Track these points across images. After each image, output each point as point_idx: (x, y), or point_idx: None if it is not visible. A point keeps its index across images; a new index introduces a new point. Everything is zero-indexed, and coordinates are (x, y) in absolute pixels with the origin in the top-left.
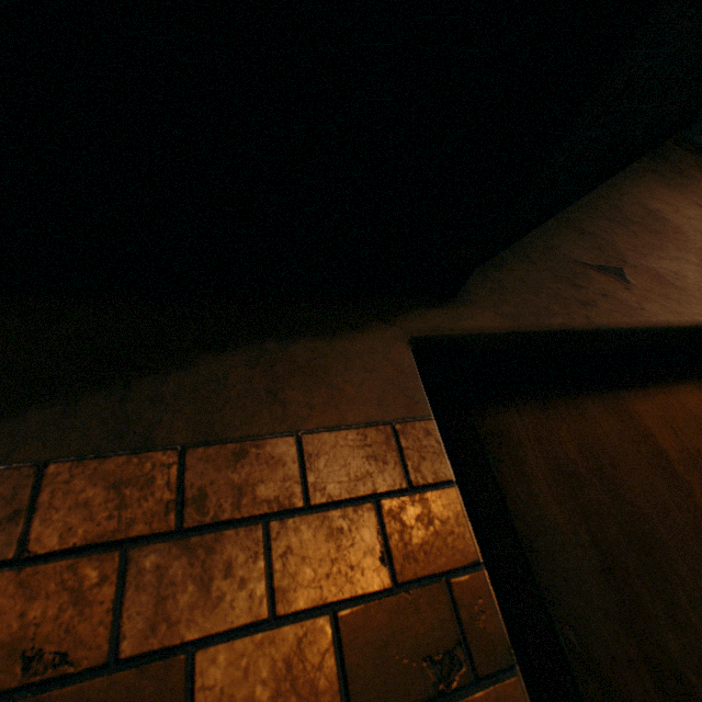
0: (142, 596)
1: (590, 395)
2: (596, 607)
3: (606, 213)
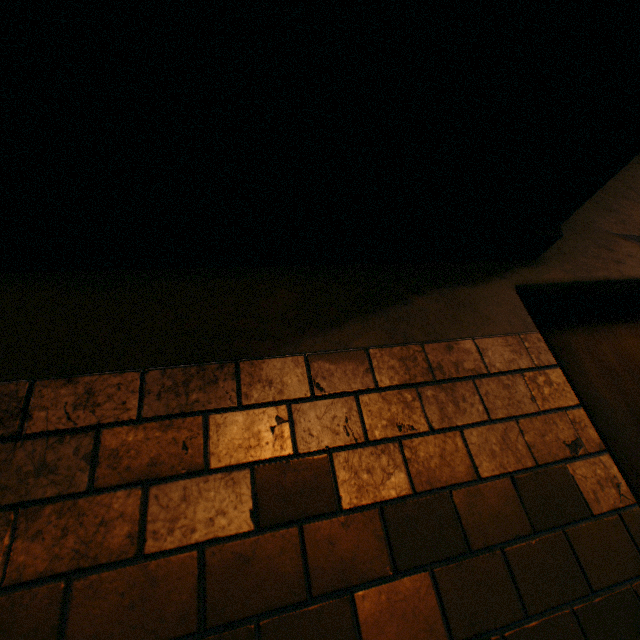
0: (431, 406)
1: (619, 324)
2: (634, 443)
3: (623, 193)
